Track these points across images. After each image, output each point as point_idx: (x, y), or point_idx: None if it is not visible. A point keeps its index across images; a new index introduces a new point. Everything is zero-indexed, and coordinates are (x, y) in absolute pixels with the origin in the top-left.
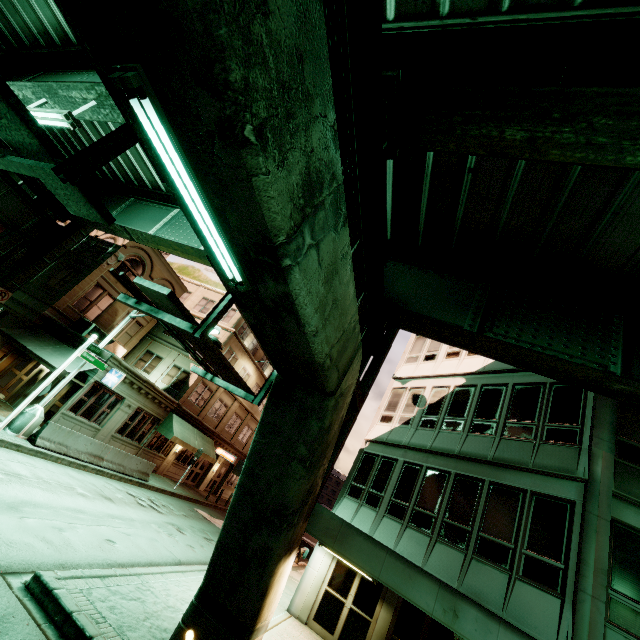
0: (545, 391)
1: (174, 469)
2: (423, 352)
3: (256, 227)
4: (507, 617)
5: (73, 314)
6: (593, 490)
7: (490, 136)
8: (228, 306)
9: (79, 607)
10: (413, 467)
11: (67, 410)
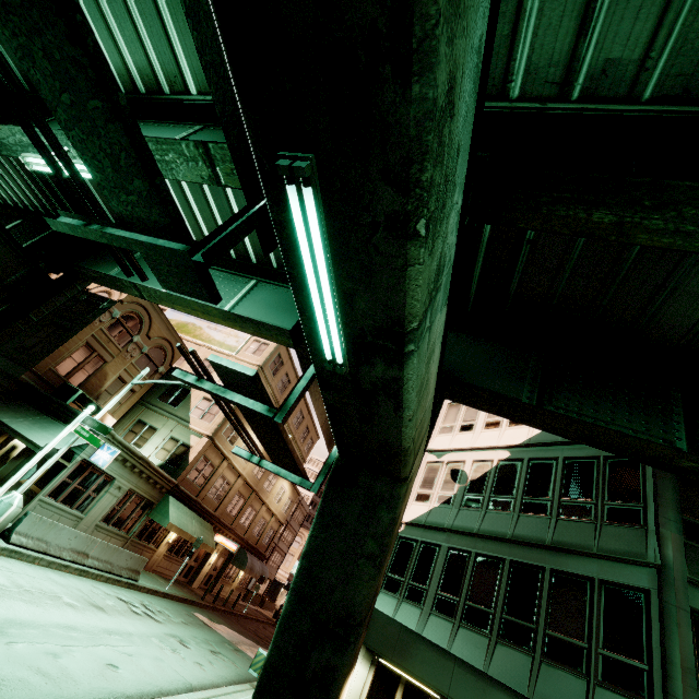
0: (599, 466)
1: (165, 563)
2: (458, 422)
3: (388, 313)
4: None
5: (55, 378)
6: (667, 577)
7: (577, 217)
8: (308, 386)
9: None
10: (460, 554)
11: (46, 496)
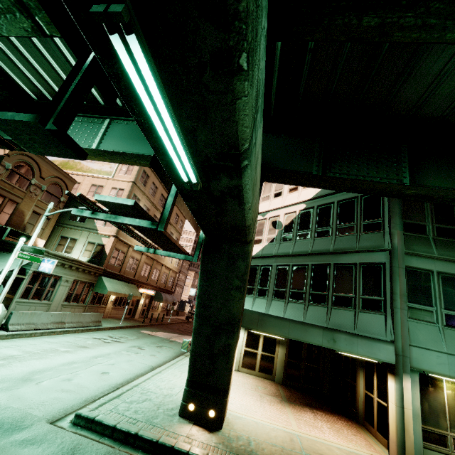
0: (358, 202)
1: (114, 311)
2: (272, 192)
3: (225, 140)
4: (357, 332)
5: None
6: (394, 254)
7: (351, 24)
8: (174, 200)
9: (117, 420)
10: (283, 267)
11: (19, 298)
